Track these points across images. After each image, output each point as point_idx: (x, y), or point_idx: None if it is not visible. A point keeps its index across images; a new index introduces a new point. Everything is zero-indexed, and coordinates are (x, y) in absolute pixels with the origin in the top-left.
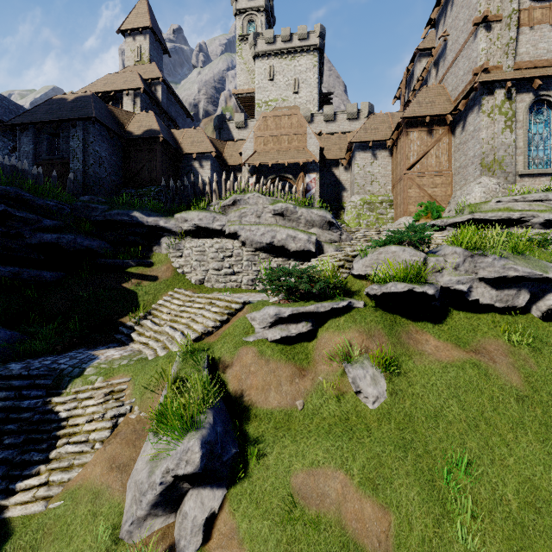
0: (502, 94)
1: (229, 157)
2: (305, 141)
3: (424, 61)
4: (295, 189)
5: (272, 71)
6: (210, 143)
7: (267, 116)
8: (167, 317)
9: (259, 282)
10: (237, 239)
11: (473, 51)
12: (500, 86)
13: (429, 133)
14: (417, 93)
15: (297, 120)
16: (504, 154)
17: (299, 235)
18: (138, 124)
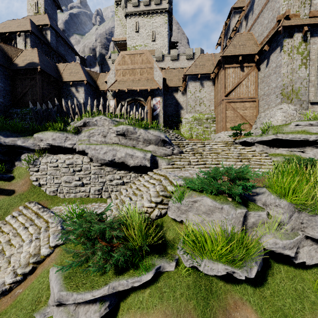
0: (299, 37)
1: (101, 84)
2: (152, 73)
3: (237, 17)
4: (140, 110)
5: (137, 25)
6: (83, 74)
7: (125, 54)
8: (2, 241)
9: (104, 191)
10: (86, 155)
11: (277, 2)
12: (298, 30)
13: (241, 68)
14: (233, 38)
15: (147, 57)
16: (300, 86)
17: (136, 154)
18: (23, 58)
